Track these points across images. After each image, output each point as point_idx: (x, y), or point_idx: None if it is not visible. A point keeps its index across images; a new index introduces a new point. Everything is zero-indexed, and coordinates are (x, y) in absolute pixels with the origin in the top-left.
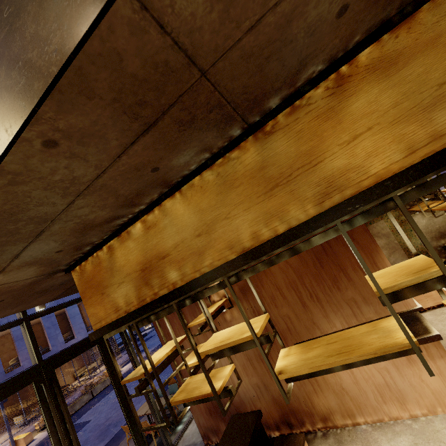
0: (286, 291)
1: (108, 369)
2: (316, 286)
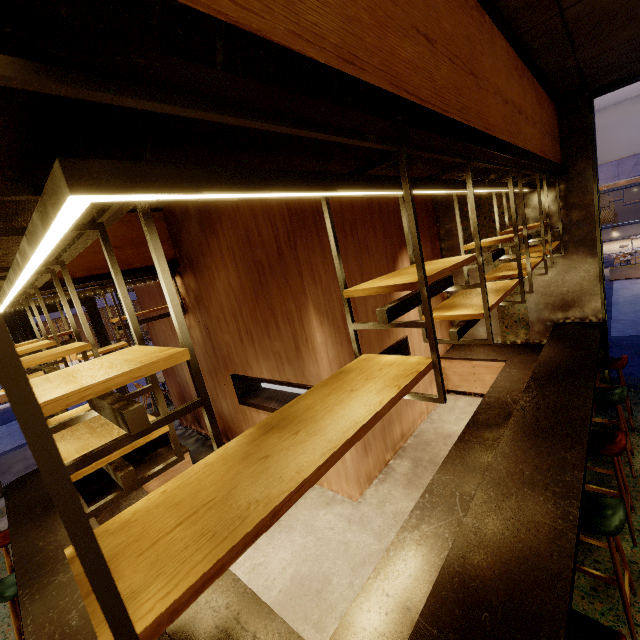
0: (228, 317)
1: (95, 332)
2: (251, 323)
